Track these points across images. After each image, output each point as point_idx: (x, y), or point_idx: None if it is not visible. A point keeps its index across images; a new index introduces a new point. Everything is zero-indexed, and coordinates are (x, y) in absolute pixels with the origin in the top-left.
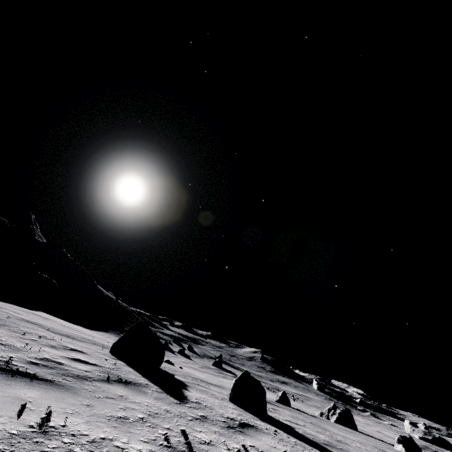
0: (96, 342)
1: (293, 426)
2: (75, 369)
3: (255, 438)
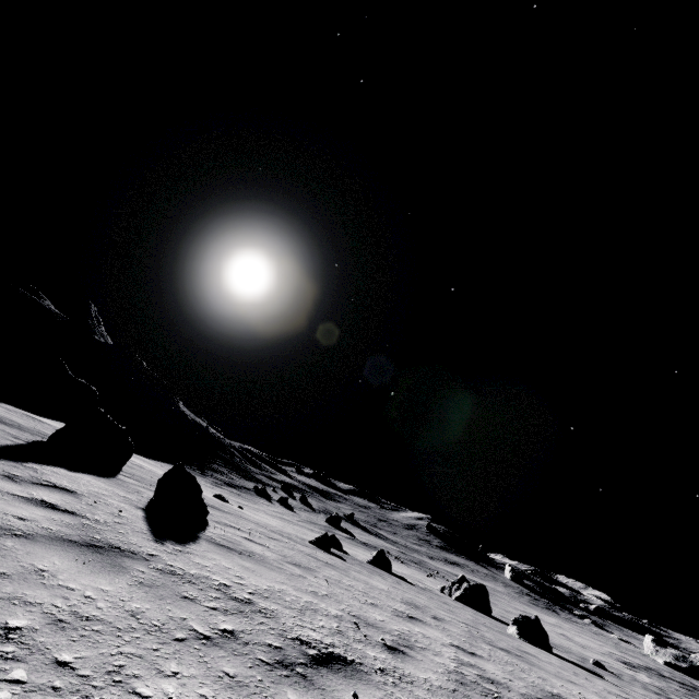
0: None
1: (221, 534)
2: None
3: (23, 487)
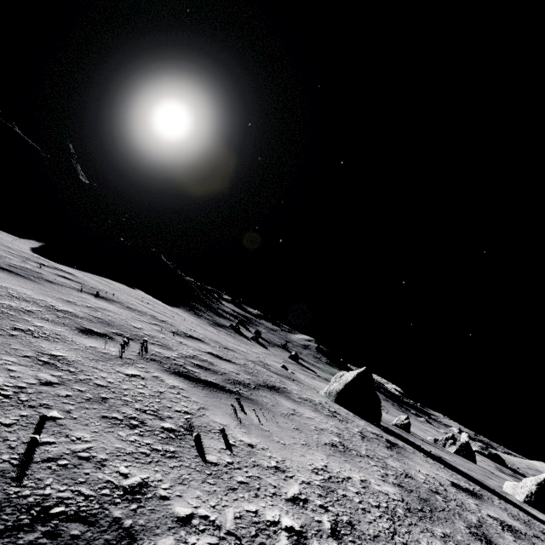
0: (274, 368)
1: None
2: (535, 538)
3: None
